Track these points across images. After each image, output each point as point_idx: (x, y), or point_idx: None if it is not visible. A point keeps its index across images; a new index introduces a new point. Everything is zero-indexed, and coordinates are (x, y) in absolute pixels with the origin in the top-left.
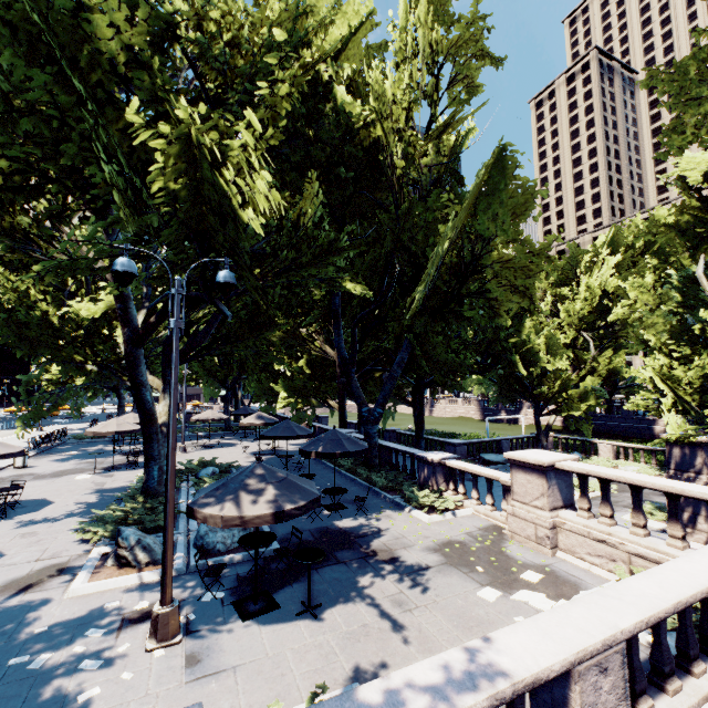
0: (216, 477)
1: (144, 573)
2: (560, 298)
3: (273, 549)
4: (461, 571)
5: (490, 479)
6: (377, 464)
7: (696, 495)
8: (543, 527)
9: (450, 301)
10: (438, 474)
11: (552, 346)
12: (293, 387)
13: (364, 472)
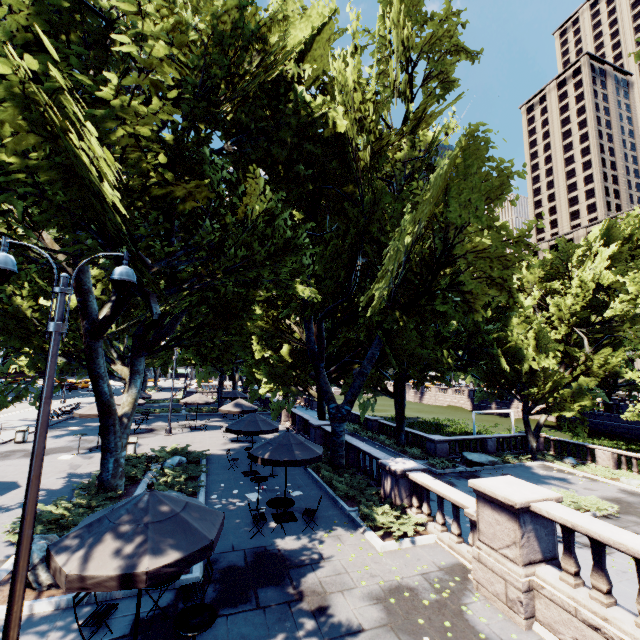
0: (178, 469)
1: (37, 601)
2: (550, 292)
3: (181, 585)
4: None
5: (456, 505)
6: (343, 464)
7: None
8: (515, 587)
9: (421, 296)
10: (401, 486)
11: (541, 342)
12: (273, 376)
13: (327, 474)
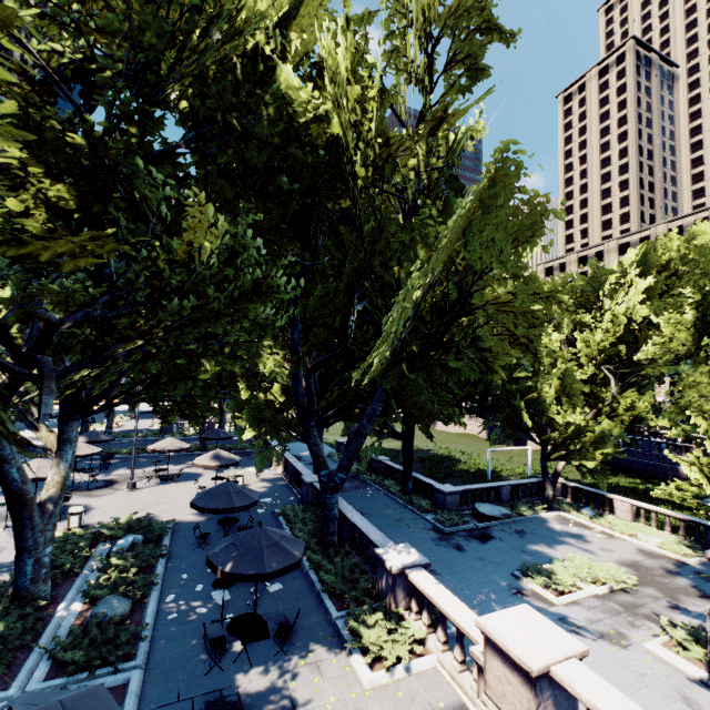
0: (129, 555)
1: None
2: (578, 324)
3: None
4: None
5: (460, 629)
6: (335, 541)
7: None
8: None
9: (432, 348)
10: (399, 586)
11: (566, 381)
12: (260, 420)
13: (315, 557)
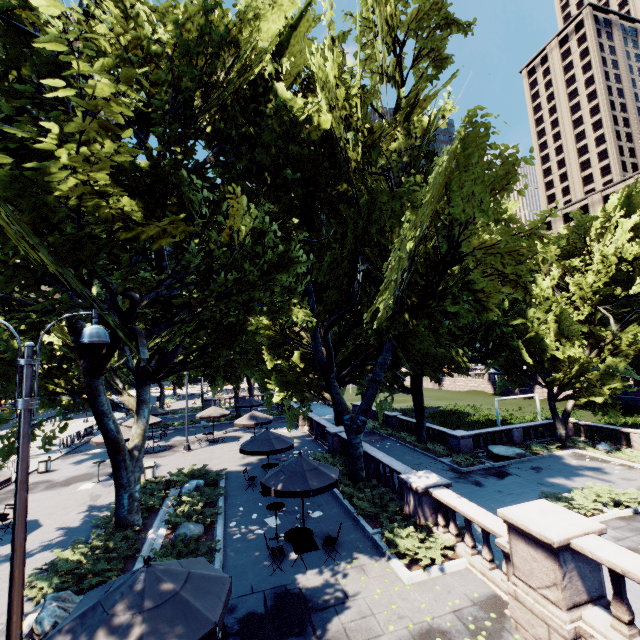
0: (196, 494)
1: None
2: (568, 270)
3: None
4: None
5: (485, 530)
6: (363, 476)
7: None
8: (560, 634)
9: (430, 297)
10: (425, 504)
11: (563, 324)
12: (286, 384)
13: (347, 489)
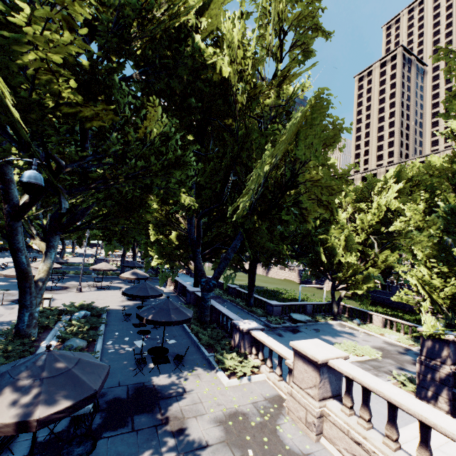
0: (83, 320)
1: None
2: (358, 210)
3: (73, 416)
4: (233, 454)
5: (280, 356)
6: (208, 321)
7: (448, 433)
8: (312, 414)
9: (273, 208)
10: (246, 340)
11: (349, 243)
12: (163, 254)
13: (196, 328)
